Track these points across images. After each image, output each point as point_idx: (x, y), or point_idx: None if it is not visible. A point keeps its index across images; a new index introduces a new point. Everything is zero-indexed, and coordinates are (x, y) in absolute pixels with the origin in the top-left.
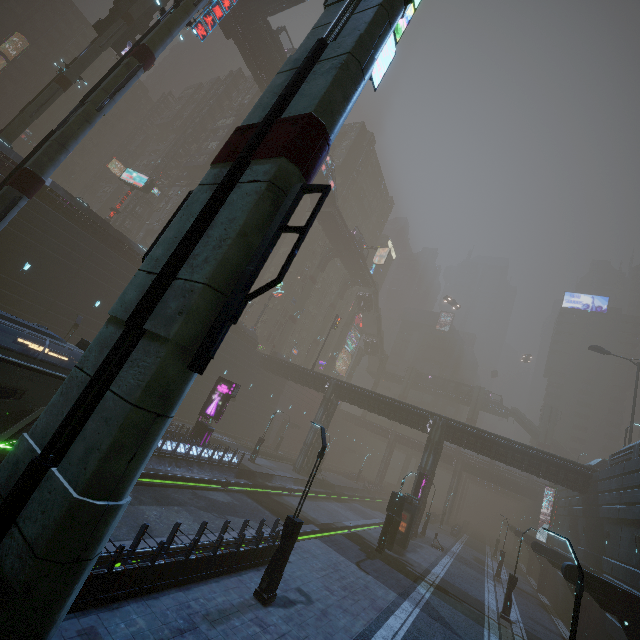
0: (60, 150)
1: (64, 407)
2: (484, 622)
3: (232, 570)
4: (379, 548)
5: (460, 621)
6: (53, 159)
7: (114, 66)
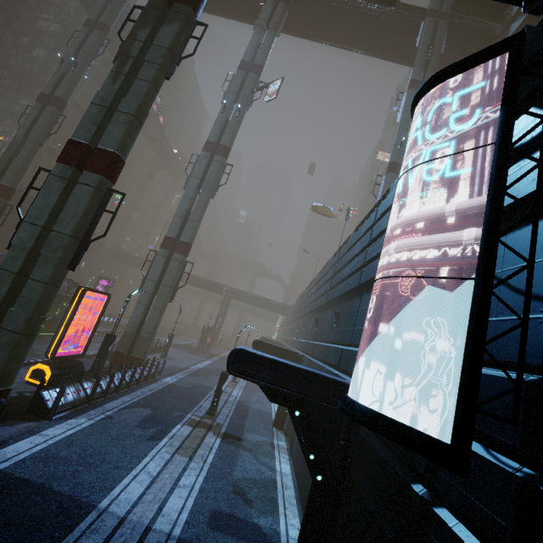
0: (23, 172)
1: (140, 311)
2: None
3: (149, 353)
4: (198, 348)
5: None
6: (20, 178)
7: (41, 110)
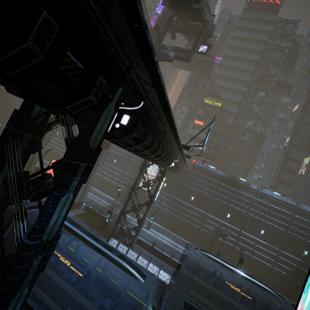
0: None
1: None
2: None
3: None
4: None
5: None
6: None
7: None
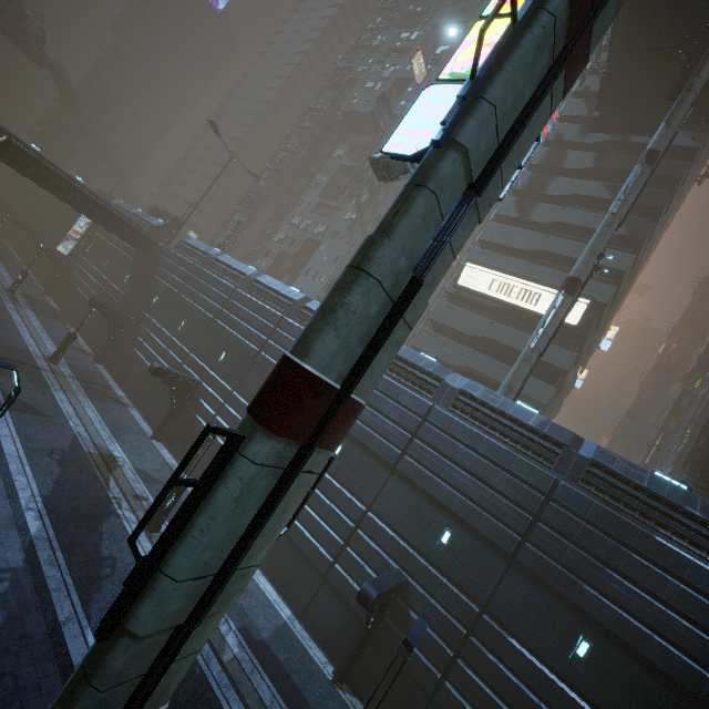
0: None
1: None
2: (47, 380)
3: None
4: None
5: (36, 396)
6: None
7: None
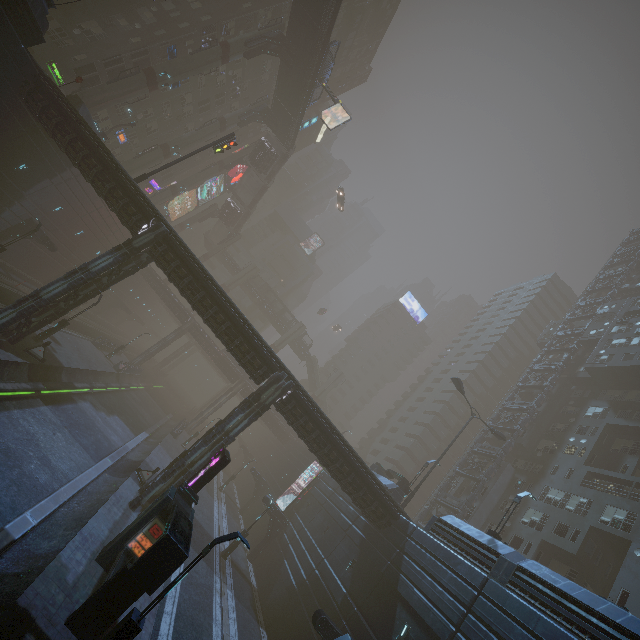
0: None
1: None
2: None
3: None
4: None
5: None
6: None
7: None
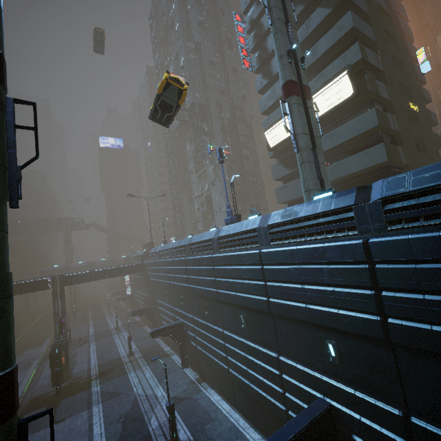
0: None
1: None
2: (126, 369)
3: None
4: (58, 392)
5: (118, 383)
6: None
7: None
